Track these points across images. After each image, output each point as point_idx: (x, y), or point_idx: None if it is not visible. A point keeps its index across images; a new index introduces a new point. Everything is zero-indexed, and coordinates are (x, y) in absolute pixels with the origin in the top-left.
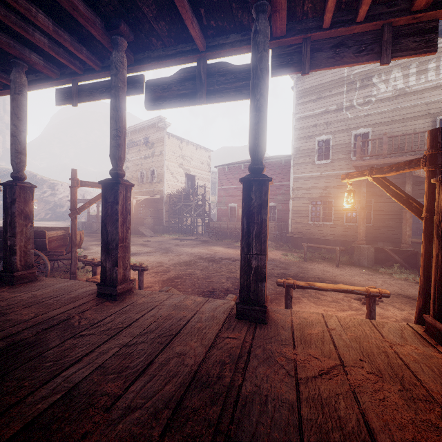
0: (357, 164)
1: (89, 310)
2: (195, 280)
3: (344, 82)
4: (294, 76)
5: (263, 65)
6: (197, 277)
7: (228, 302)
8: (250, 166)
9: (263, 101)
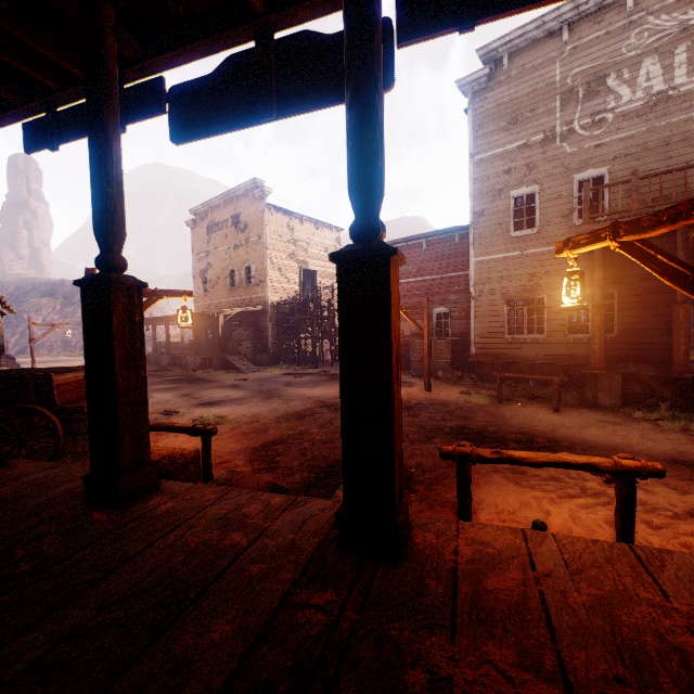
0: (585, 230)
1: (53, 534)
2: (308, 445)
3: (557, 91)
4: (468, 90)
5: (366, 4)
6: (311, 439)
7: (331, 507)
8: (351, 226)
9: (371, 82)
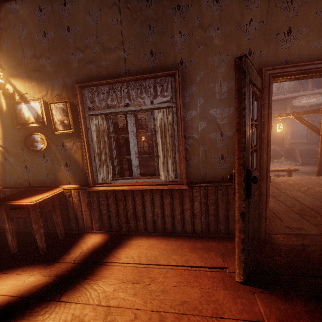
0: None
1: None
2: None
3: None
4: None
5: None
6: None
7: None
8: None
9: None
